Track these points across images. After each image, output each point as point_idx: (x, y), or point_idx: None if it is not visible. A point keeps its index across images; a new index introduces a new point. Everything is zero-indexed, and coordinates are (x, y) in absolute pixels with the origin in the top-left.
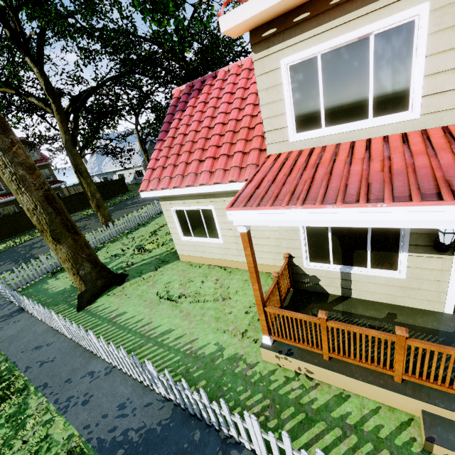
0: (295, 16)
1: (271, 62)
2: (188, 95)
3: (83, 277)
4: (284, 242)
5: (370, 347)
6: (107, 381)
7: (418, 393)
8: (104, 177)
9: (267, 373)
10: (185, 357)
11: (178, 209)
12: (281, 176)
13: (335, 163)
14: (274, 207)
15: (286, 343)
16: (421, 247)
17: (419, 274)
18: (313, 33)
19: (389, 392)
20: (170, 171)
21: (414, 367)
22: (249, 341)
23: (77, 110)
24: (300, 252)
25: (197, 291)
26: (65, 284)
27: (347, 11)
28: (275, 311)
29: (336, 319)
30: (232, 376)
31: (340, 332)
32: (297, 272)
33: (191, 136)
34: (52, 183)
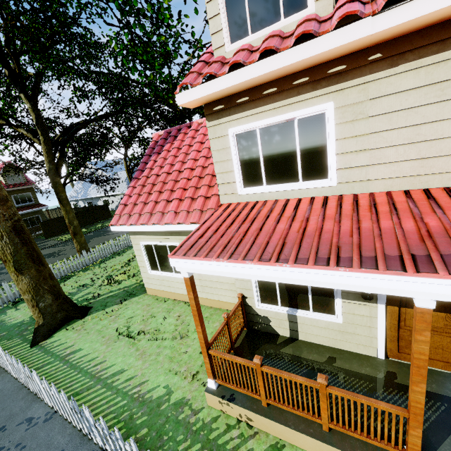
0: (238, 98)
1: (221, 130)
2: (165, 140)
3: (42, 310)
4: (238, 283)
5: (300, 394)
6: (45, 429)
7: (342, 443)
8: (89, 202)
9: (210, 420)
10: (131, 401)
11: (147, 243)
12: (223, 227)
13: (267, 219)
14: (206, 258)
15: (229, 387)
16: (351, 295)
17: (353, 320)
18: (252, 113)
19: (318, 441)
20: (140, 208)
21: (343, 415)
22: (198, 384)
23: (65, 142)
24: (252, 292)
25: (158, 328)
26: (24, 316)
27: (276, 100)
28: (217, 354)
29: (281, 362)
30: (174, 423)
31: (274, 377)
32: (250, 312)
33: (163, 178)
34: (33, 206)
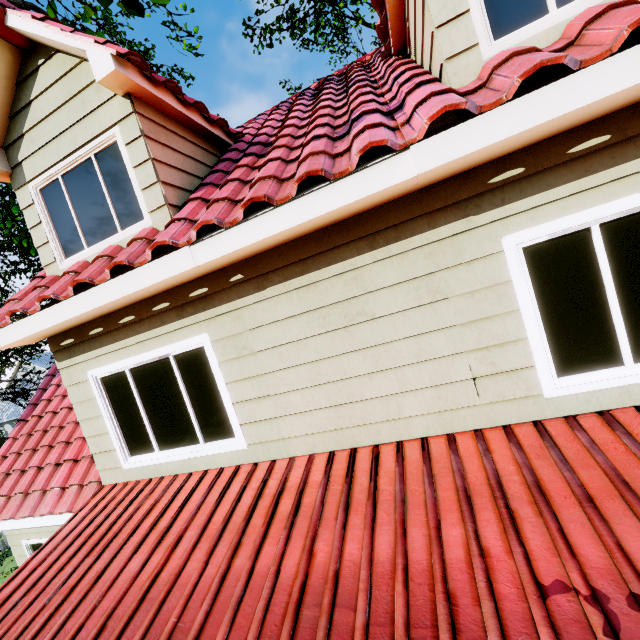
0: (90, 329)
1: (78, 373)
2: None
3: None
4: None
5: None
6: None
7: None
8: None
9: None
10: None
11: (34, 542)
12: (55, 568)
13: (129, 540)
14: None
15: None
16: None
17: None
18: (113, 348)
19: None
20: (11, 484)
21: None
22: None
23: None
24: None
25: None
26: None
27: (138, 331)
28: None
29: None
30: None
31: None
32: None
33: (60, 418)
34: None
